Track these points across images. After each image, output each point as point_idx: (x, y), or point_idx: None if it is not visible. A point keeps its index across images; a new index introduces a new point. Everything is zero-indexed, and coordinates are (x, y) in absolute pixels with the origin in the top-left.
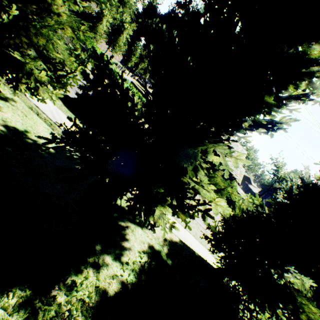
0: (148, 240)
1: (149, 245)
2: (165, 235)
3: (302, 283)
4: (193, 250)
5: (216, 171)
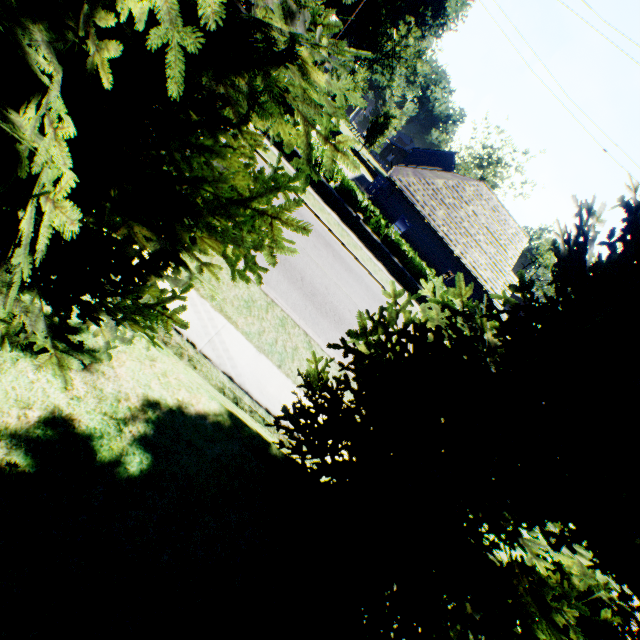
0: (57, 401)
1: (54, 415)
2: (165, 393)
3: (581, 566)
4: (267, 442)
5: (237, 134)
